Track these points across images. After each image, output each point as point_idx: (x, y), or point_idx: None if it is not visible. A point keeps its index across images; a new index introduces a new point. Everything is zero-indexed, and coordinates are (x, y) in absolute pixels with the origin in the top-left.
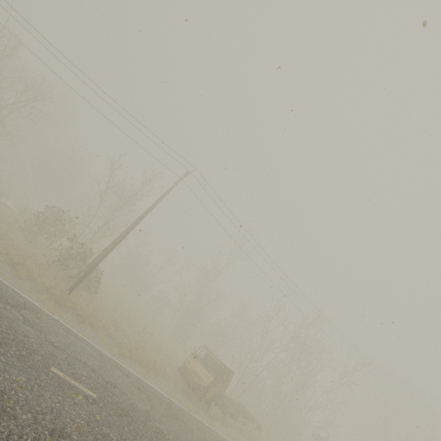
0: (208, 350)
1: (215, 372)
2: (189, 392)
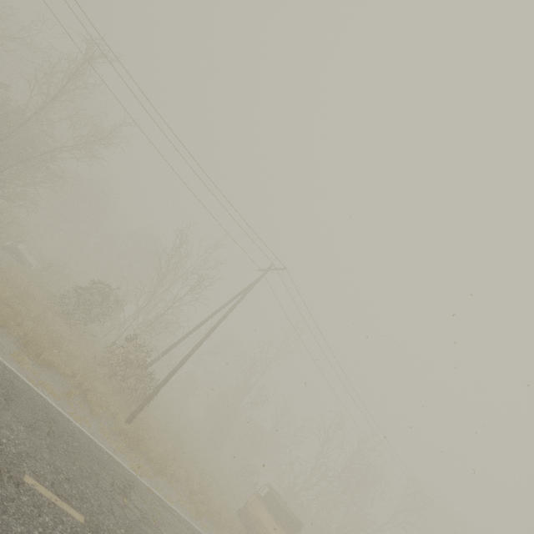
0: (274, 492)
1: (279, 519)
2: None
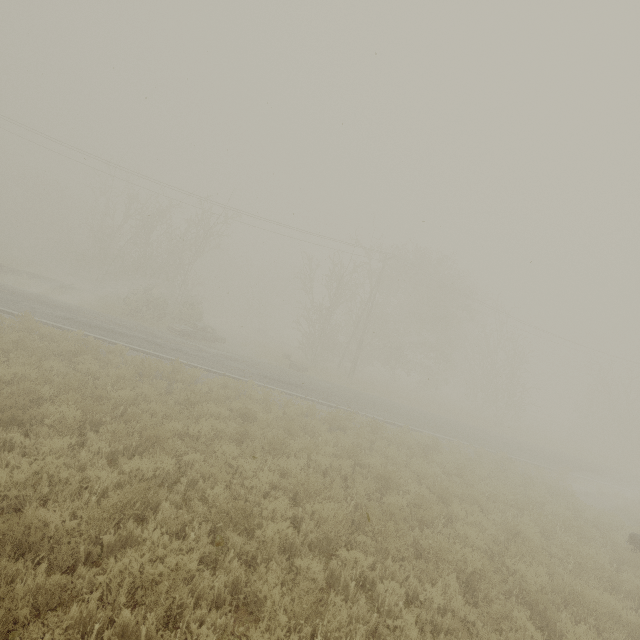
0: None
1: None
2: None
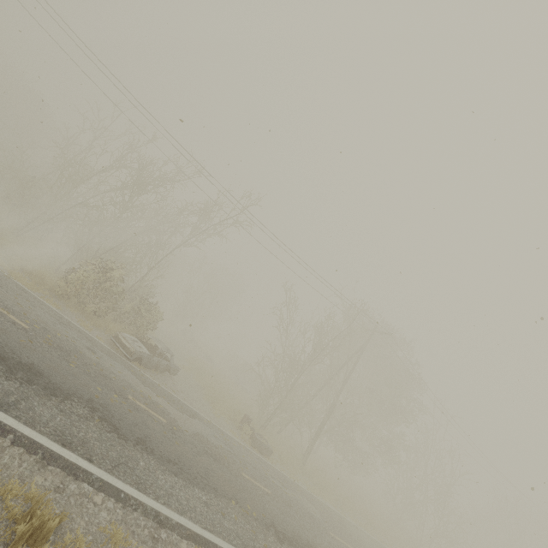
0: None
1: None
2: None
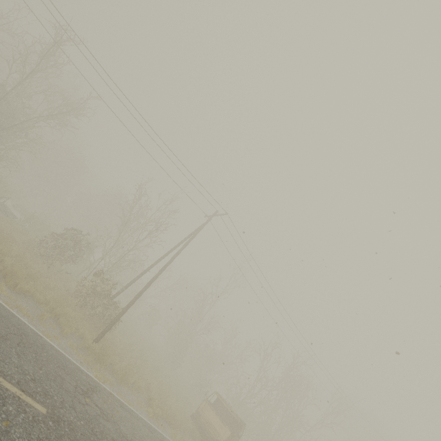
0: (221, 398)
1: (225, 420)
2: None
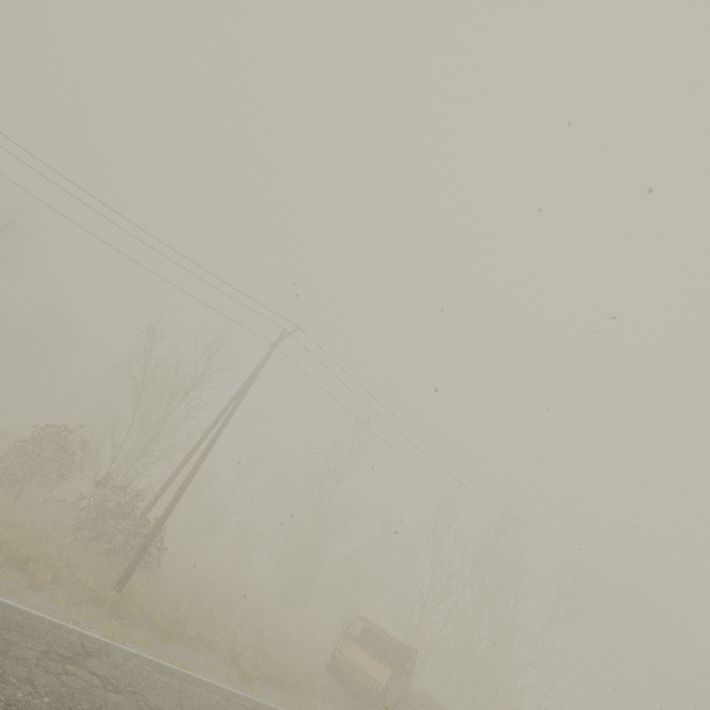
0: (368, 623)
1: (385, 657)
2: (356, 705)
